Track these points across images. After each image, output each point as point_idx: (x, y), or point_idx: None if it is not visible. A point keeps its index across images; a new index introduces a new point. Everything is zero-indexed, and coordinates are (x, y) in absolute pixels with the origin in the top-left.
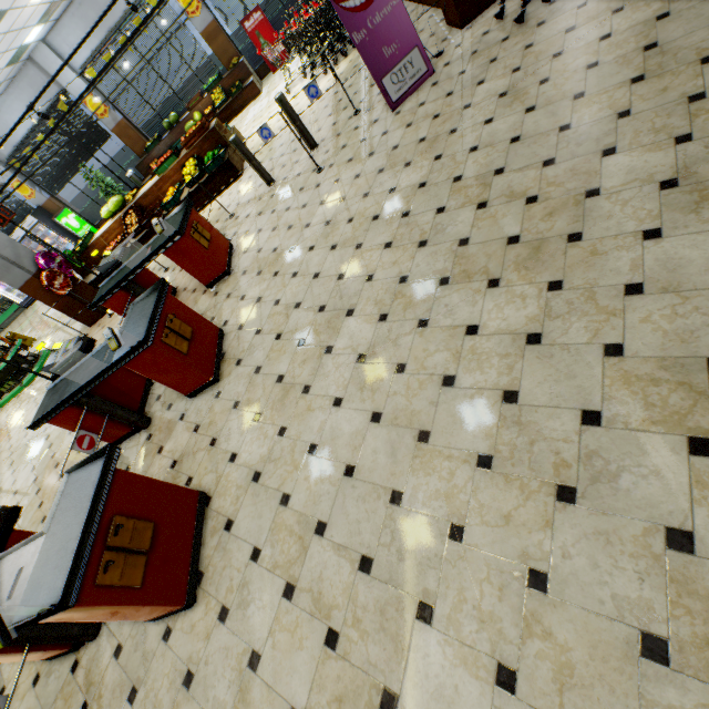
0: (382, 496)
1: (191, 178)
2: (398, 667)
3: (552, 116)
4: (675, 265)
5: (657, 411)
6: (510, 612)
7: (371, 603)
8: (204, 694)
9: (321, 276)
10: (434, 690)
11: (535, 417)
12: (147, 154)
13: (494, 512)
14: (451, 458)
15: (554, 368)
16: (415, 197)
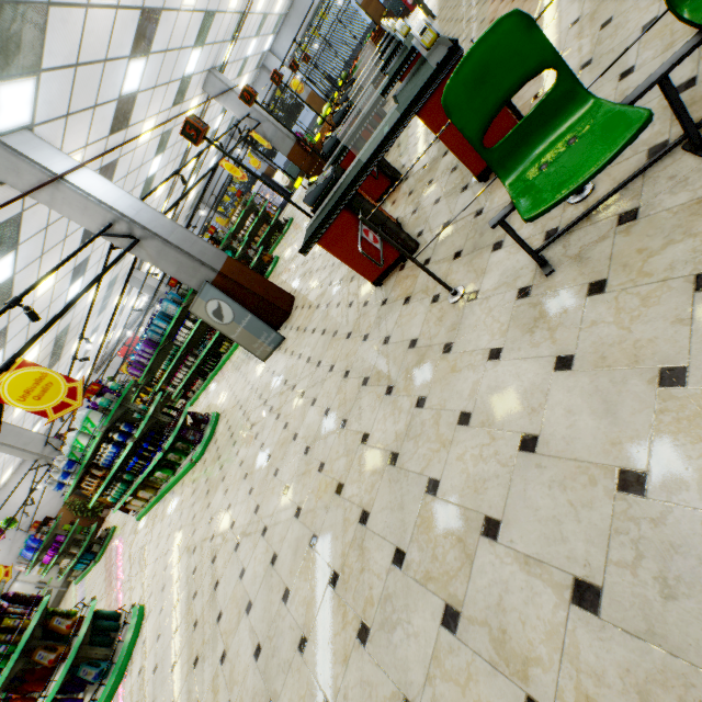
0: None
1: None
2: None
3: None
4: None
5: None
6: None
7: None
8: None
9: None
10: None
11: None
12: None
13: None
14: None
15: None
16: None
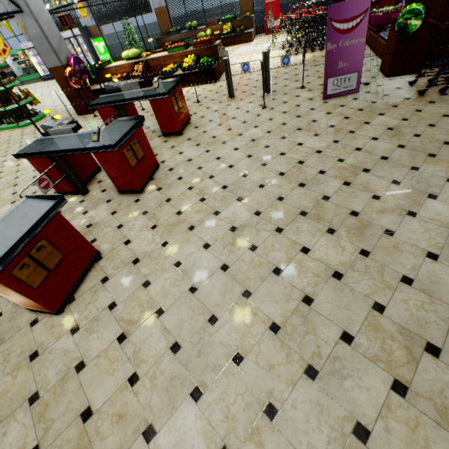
0: (205, 314)
1: (186, 66)
2: (165, 416)
3: (411, 157)
4: (436, 280)
5: (385, 355)
6: (246, 420)
7: (168, 371)
8: (39, 369)
9: (234, 168)
10: (179, 441)
11: (316, 319)
12: (167, 35)
13: (265, 359)
14: (256, 315)
15: (340, 298)
16: (311, 156)
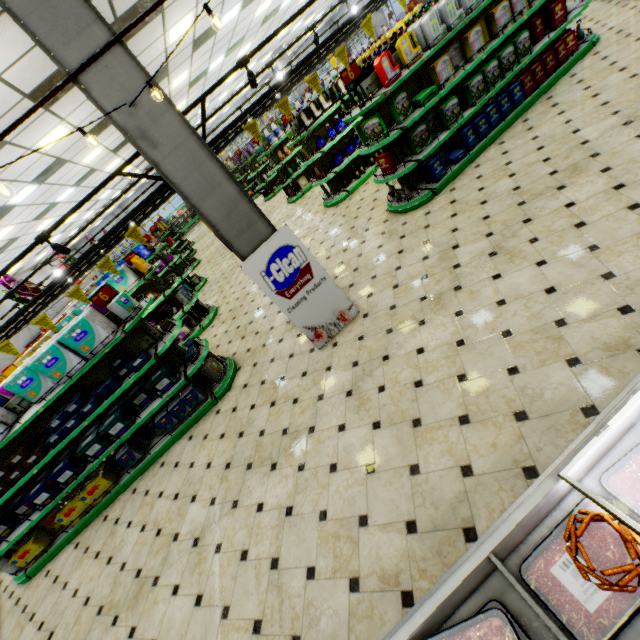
0: None
1: None
2: None
3: None
4: None
5: None
6: None
7: None
8: None
9: None
10: None
11: None
12: None
13: None
14: None
15: None
16: None
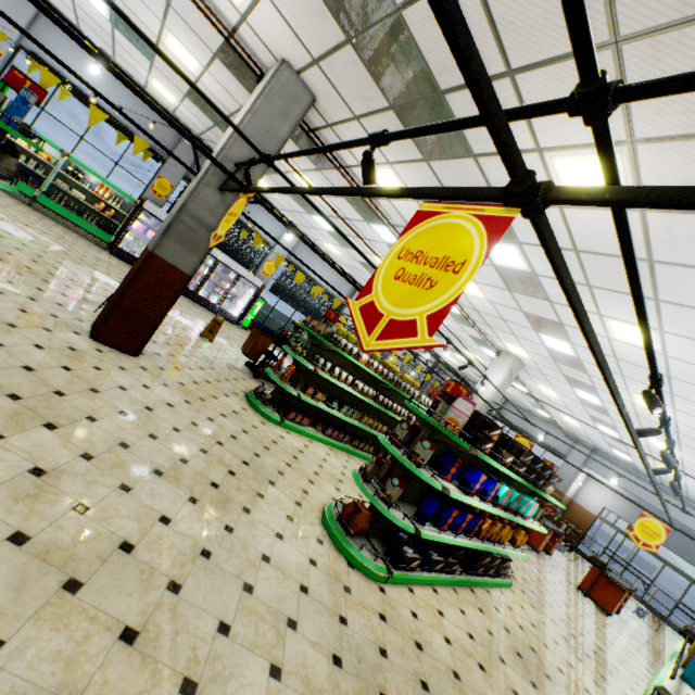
0: None
1: None
2: None
3: None
4: None
5: None
6: None
7: None
8: None
9: None
10: None
11: None
12: None
13: None
14: None
15: None
16: None
